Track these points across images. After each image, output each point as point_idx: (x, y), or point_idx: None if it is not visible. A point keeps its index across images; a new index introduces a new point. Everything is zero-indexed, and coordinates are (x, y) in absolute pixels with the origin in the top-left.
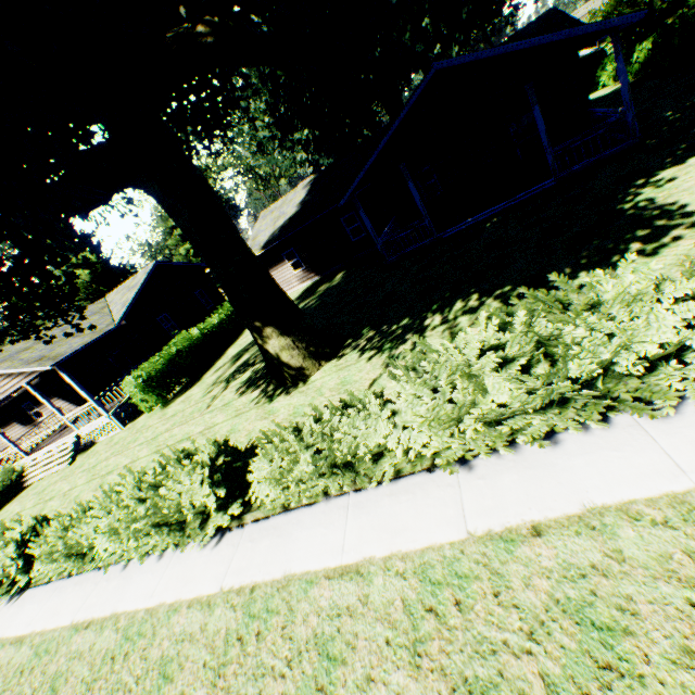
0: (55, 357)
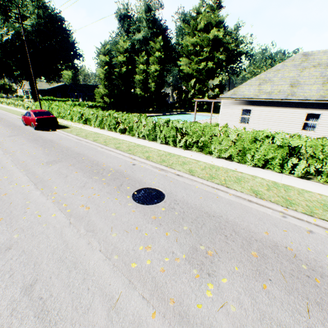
0: None
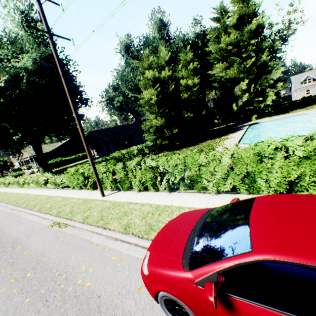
0: (33, 154)
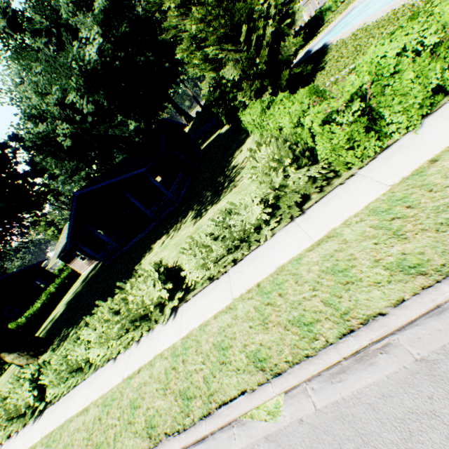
0: None
